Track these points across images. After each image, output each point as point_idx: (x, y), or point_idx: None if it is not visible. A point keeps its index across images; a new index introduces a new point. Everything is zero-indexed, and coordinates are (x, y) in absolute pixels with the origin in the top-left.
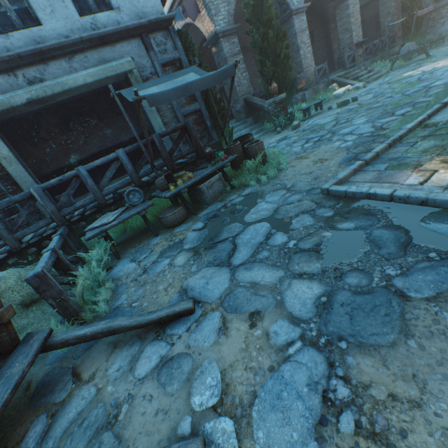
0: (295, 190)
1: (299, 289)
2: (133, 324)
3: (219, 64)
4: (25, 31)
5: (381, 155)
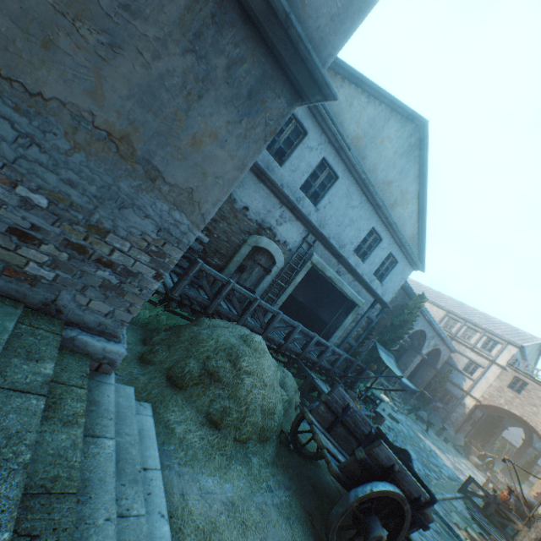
0: None
1: None
2: None
3: None
4: (359, 259)
5: (439, 501)
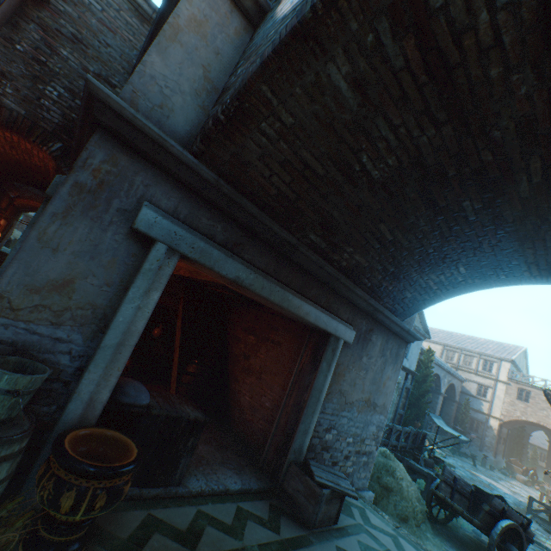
0: None
1: None
2: None
3: None
4: None
5: None
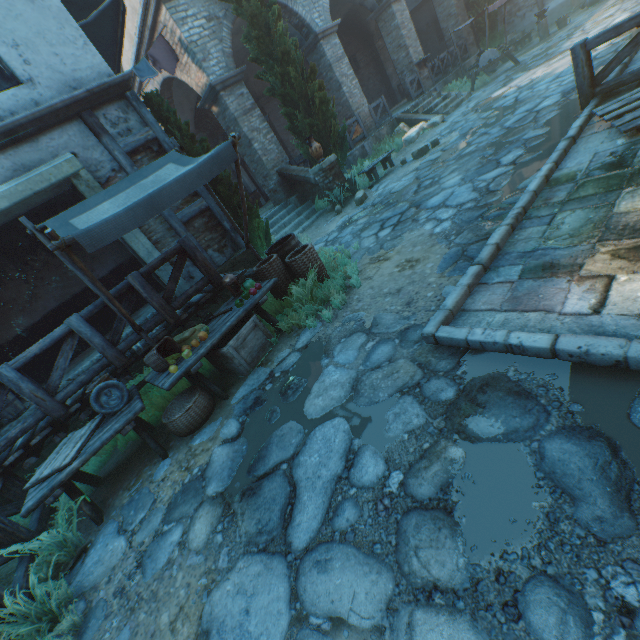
0: (380, 332)
1: None
2: None
3: (228, 128)
4: None
5: (505, 247)
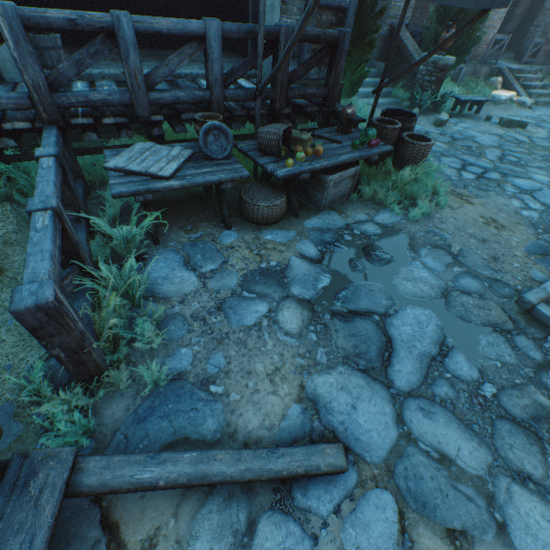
0: (468, 265)
1: (529, 514)
2: (246, 478)
3: None
4: None
5: None
